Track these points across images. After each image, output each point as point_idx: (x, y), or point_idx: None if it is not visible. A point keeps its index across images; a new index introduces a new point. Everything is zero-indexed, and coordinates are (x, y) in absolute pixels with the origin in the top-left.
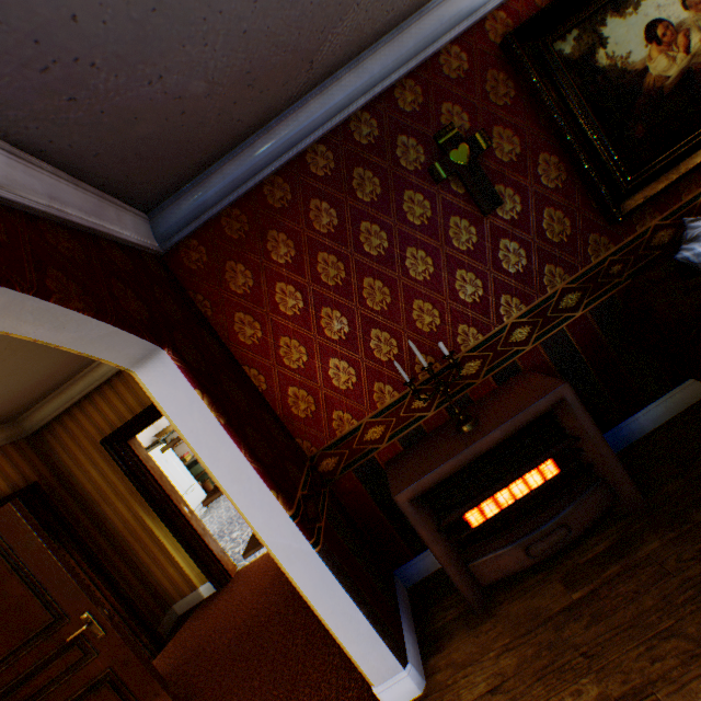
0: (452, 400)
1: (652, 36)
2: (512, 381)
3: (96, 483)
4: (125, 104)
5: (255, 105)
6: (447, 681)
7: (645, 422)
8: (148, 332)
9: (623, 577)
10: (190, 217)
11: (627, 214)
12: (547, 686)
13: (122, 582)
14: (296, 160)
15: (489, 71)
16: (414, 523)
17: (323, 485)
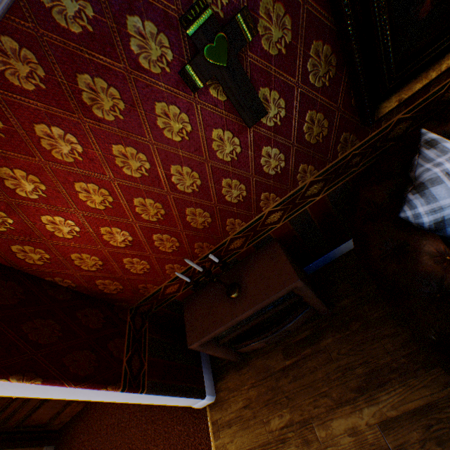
0: None
1: None
2: (266, 251)
3: None
4: None
5: None
6: (225, 397)
7: (344, 249)
8: None
9: (311, 357)
10: None
11: (379, 119)
12: (269, 410)
13: None
14: None
15: None
16: (203, 351)
17: (144, 324)
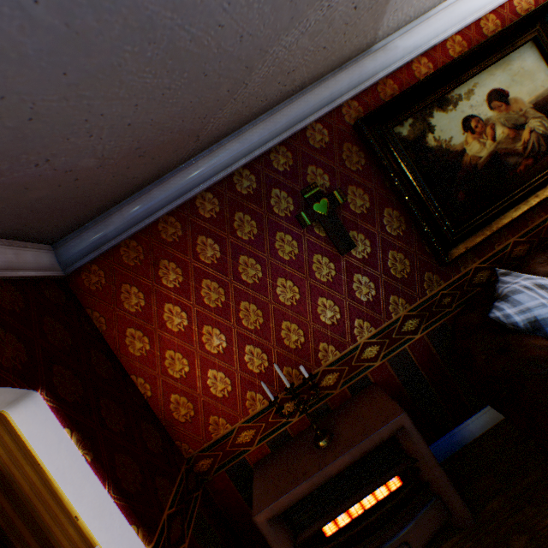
0: (314, 407)
1: (467, 127)
2: (363, 394)
3: (8, 448)
4: (12, 181)
5: (149, 167)
6: None
7: (474, 428)
8: (19, 379)
9: None
10: (91, 247)
11: (453, 260)
12: None
13: (20, 546)
14: (187, 203)
15: (345, 144)
16: (271, 541)
17: (197, 488)
